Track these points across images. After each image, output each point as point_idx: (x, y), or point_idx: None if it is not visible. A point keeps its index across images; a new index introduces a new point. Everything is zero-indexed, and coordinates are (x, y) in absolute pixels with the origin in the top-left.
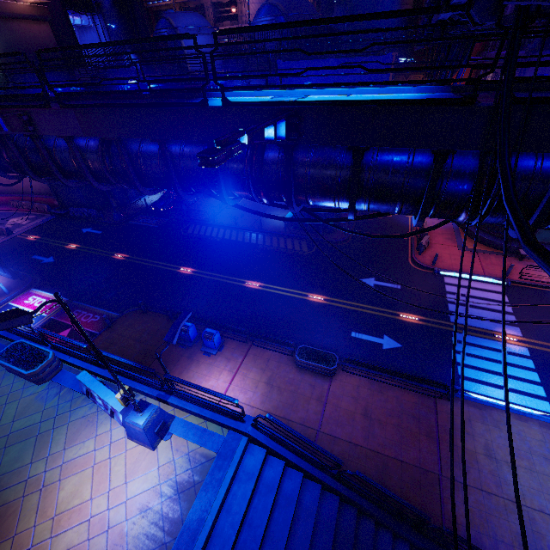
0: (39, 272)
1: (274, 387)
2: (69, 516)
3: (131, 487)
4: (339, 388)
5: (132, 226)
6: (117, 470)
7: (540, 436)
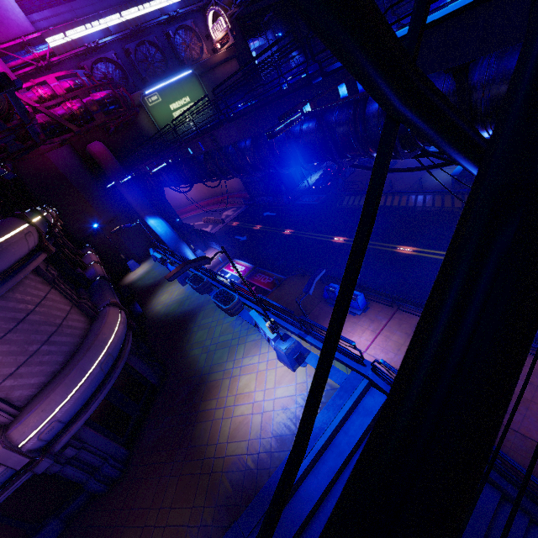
0: (238, 248)
1: None
2: (243, 397)
3: (277, 391)
4: None
5: (297, 206)
6: (270, 378)
7: None
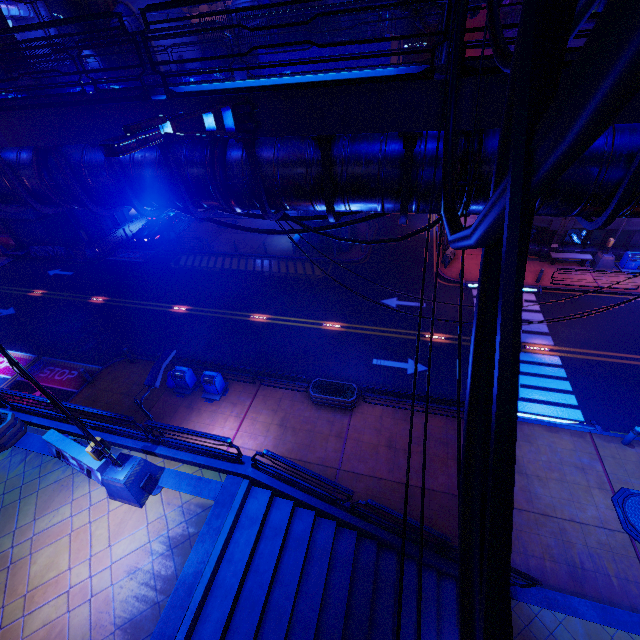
0: None
1: (288, 428)
2: (44, 591)
3: (116, 550)
4: (361, 420)
5: (111, 263)
6: (99, 534)
7: (571, 446)
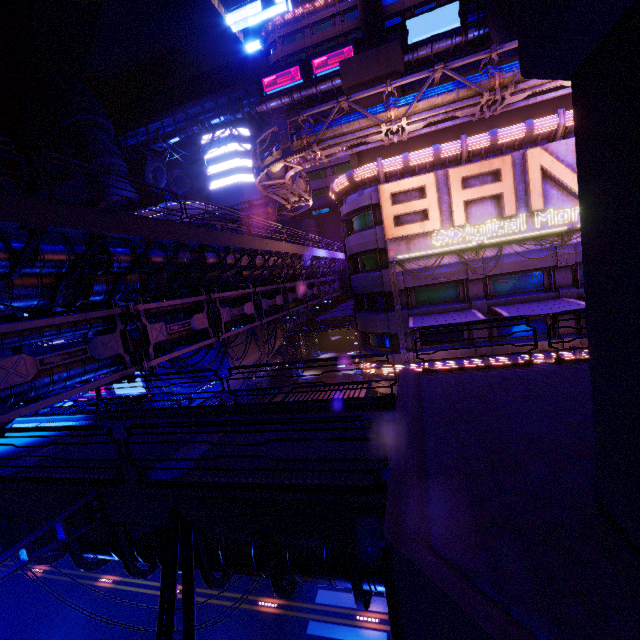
0: None
1: None
2: None
3: None
4: None
5: None
6: None
7: None
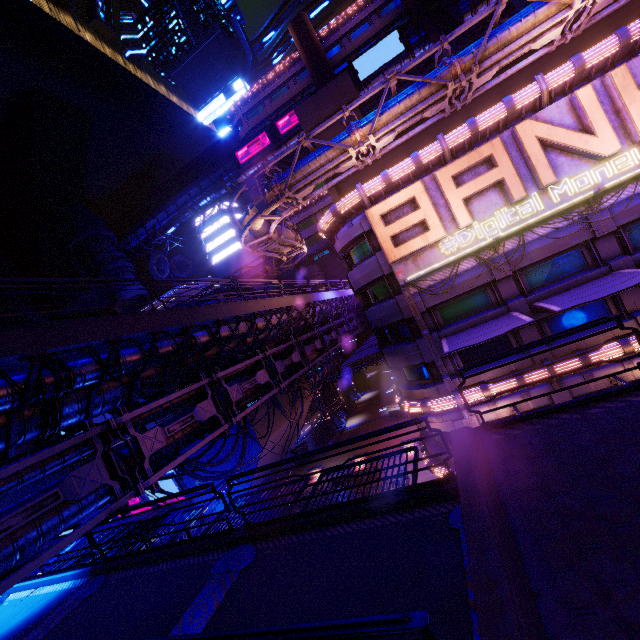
0: None
1: None
2: None
3: None
4: None
5: None
6: None
7: None
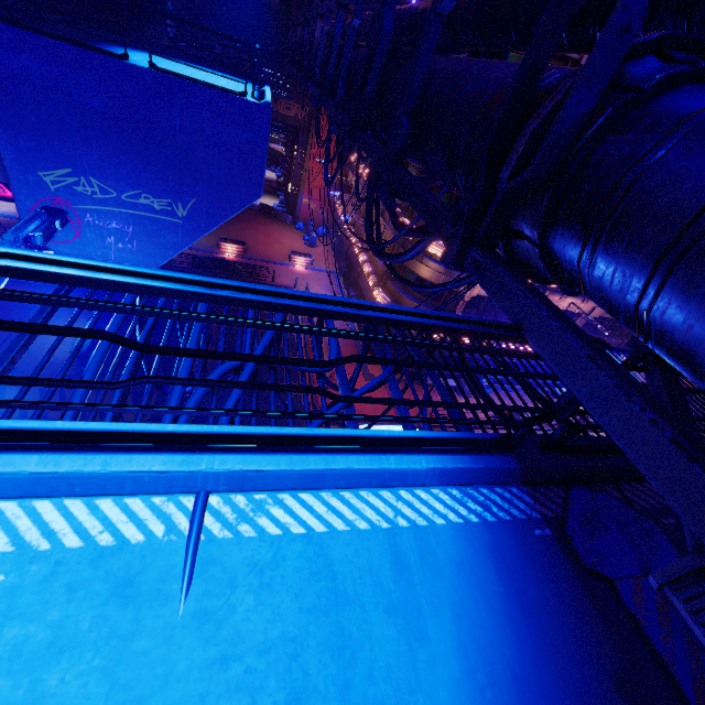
0: None
1: None
2: None
3: None
4: None
5: None
6: None
7: None
